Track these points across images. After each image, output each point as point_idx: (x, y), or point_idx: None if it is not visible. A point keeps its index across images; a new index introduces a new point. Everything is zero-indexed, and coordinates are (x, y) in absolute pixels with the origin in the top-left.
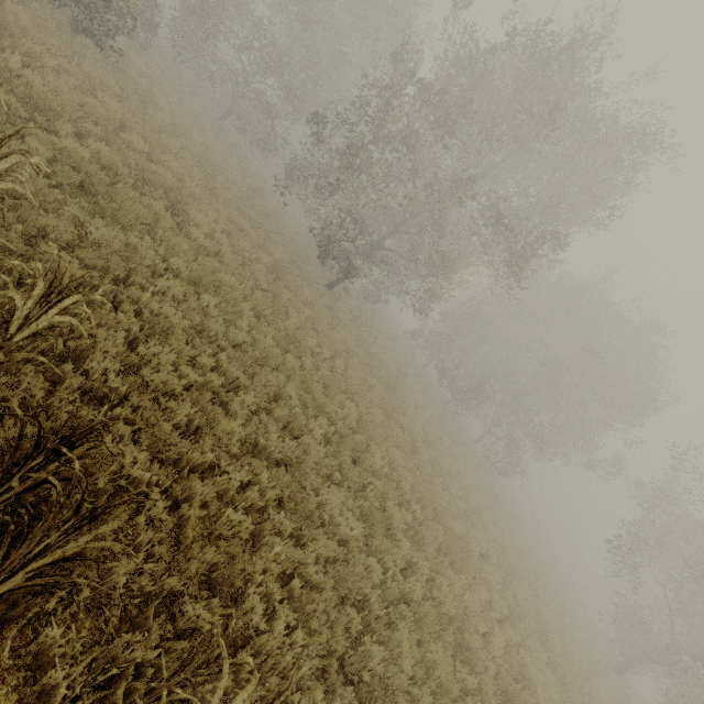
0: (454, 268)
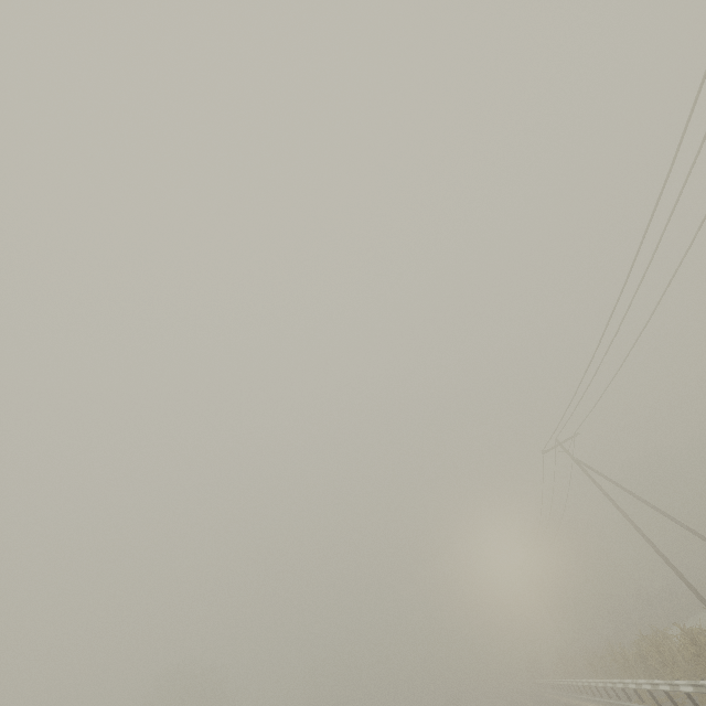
0: None
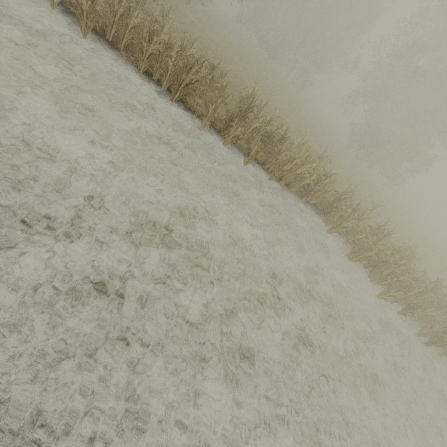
0: None
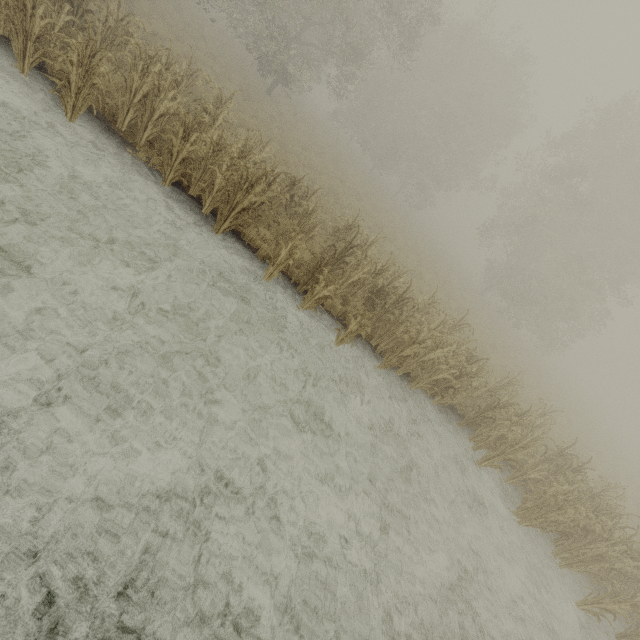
0: (362, 53)
